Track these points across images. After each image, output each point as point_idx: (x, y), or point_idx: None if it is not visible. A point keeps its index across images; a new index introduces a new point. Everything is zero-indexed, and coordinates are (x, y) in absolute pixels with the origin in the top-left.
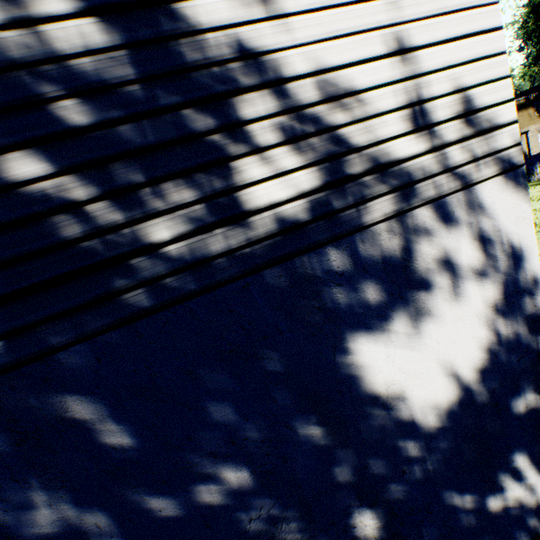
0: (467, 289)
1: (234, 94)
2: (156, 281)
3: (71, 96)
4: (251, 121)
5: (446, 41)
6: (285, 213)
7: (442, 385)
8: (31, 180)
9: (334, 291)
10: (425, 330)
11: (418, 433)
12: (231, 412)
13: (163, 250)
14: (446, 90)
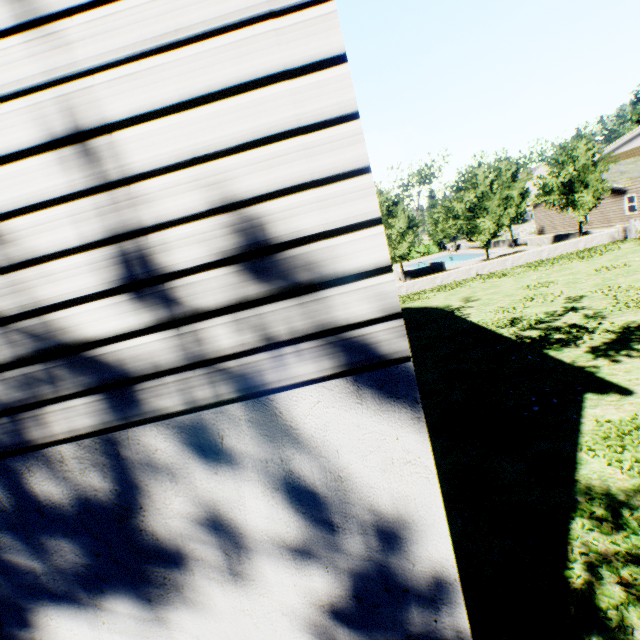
0: (261, 569)
1: None
2: None
3: None
4: None
5: (186, 105)
6: None
7: None
8: None
9: None
10: (172, 617)
11: None
12: None
13: None
14: (192, 208)
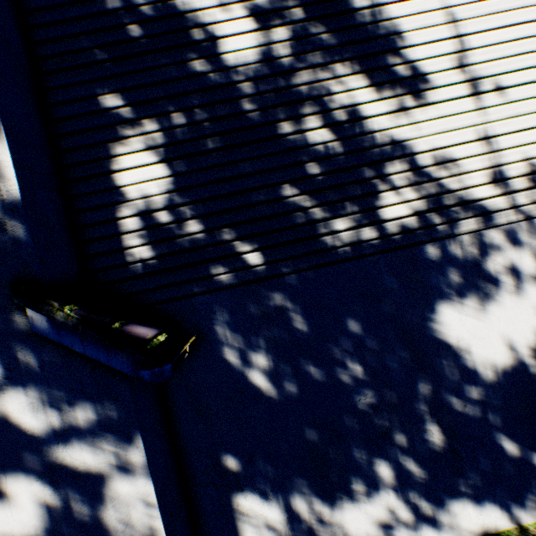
0: (524, 287)
1: (385, 161)
2: (333, 249)
3: (312, 161)
4: (392, 174)
5: (517, 131)
6: (404, 223)
7: (500, 351)
8: (290, 196)
9: (428, 271)
10: (489, 309)
11: (478, 380)
12: (359, 329)
13: (339, 234)
14: (516, 159)
